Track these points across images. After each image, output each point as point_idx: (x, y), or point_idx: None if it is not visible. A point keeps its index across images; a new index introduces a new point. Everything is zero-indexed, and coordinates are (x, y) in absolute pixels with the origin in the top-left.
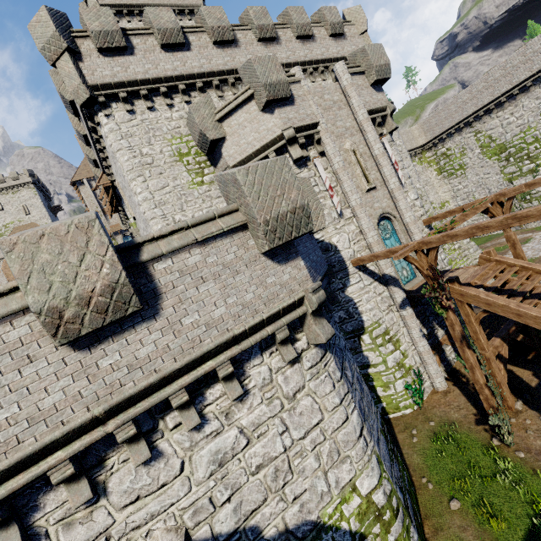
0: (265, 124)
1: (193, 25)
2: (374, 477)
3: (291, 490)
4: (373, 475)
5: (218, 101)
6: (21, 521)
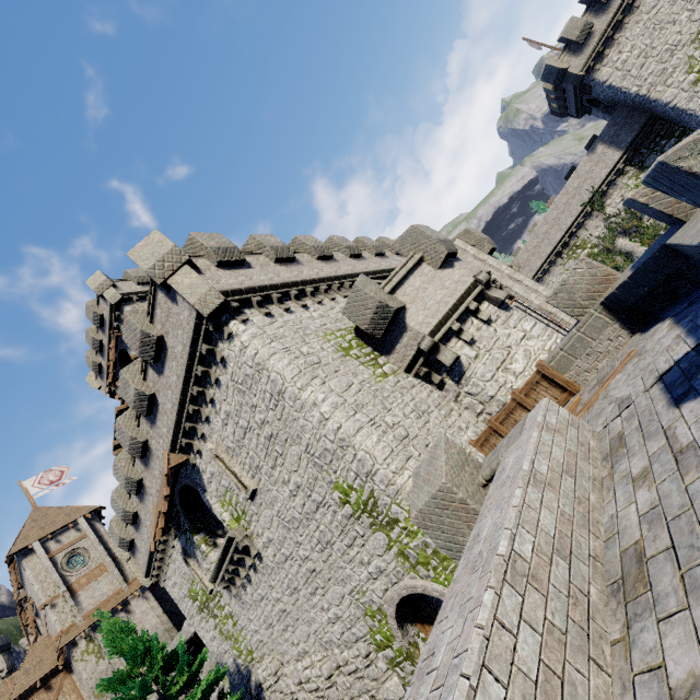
0: (449, 279)
1: (292, 249)
2: None
3: None
4: None
5: (345, 300)
6: None
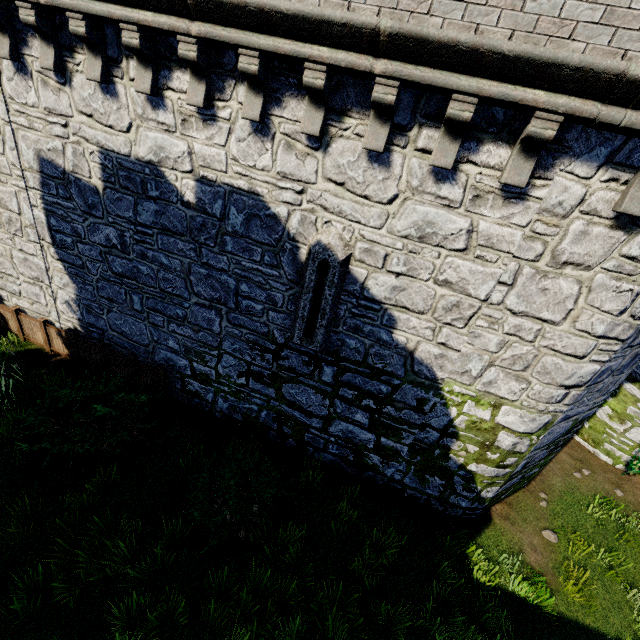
0: None
1: None
2: (525, 425)
3: (448, 335)
4: (526, 423)
5: None
6: (266, 103)
